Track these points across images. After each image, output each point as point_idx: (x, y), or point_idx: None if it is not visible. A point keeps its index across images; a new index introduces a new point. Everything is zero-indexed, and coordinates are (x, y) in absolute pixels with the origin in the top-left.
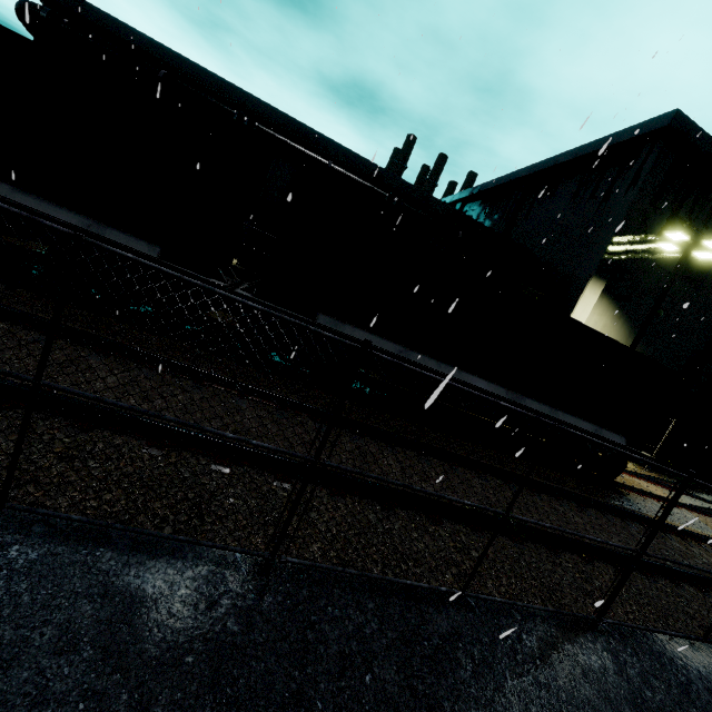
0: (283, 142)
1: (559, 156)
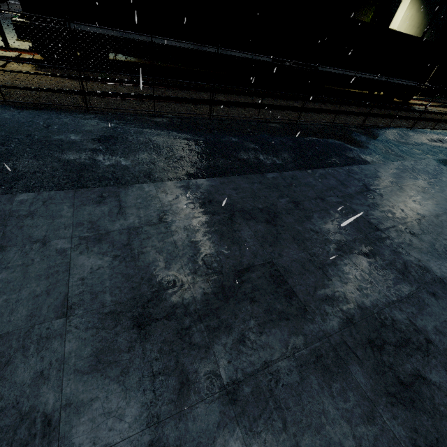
0: None
1: None
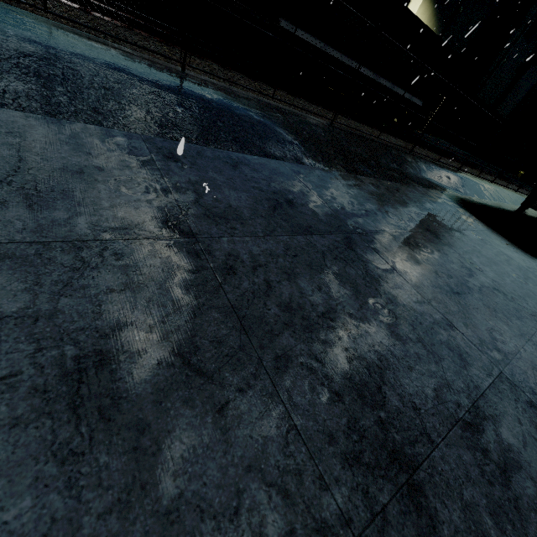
0: None
1: None
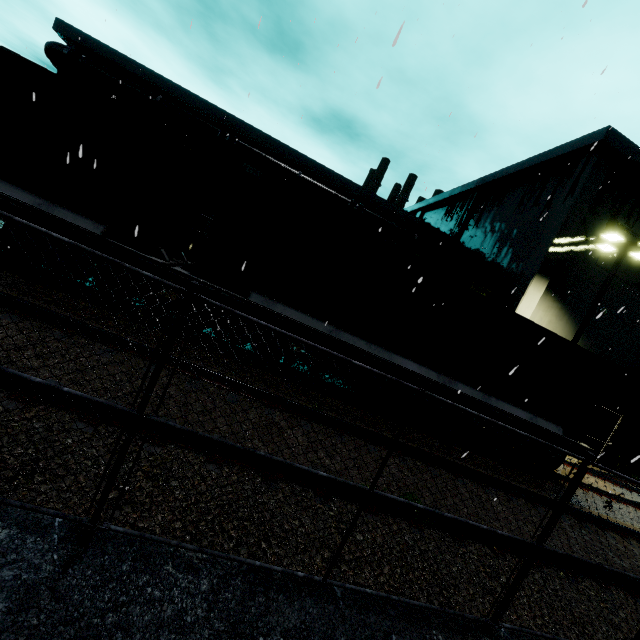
0: (259, 155)
1: (505, 169)
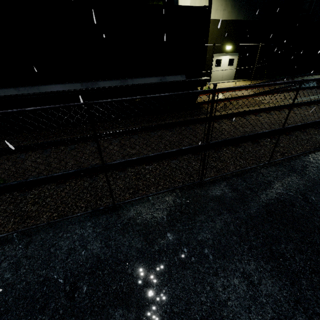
0: None
1: None
